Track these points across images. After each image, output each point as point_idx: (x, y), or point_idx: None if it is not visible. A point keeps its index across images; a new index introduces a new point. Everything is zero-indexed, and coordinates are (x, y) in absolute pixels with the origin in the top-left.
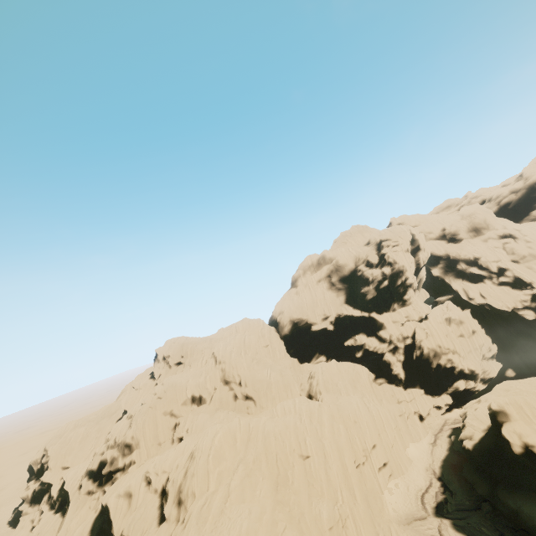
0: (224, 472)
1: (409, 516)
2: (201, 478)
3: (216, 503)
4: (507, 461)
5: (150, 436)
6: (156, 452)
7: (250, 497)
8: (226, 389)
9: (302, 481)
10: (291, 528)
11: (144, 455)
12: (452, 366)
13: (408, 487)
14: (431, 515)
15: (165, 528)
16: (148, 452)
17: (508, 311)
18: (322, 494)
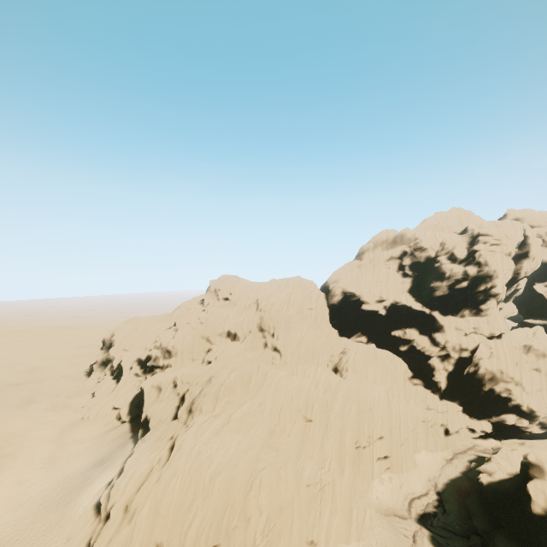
0: (230, 403)
1: (390, 509)
2: (210, 400)
3: (215, 424)
4: (522, 513)
5: (187, 351)
6: (189, 365)
7: (246, 431)
8: (260, 335)
9: (298, 438)
10: (270, 470)
11: (179, 363)
12: (508, 397)
13: (401, 486)
14: (413, 519)
15: (175, 424)
16: (183, 363)
17: None
18: (311, 456)
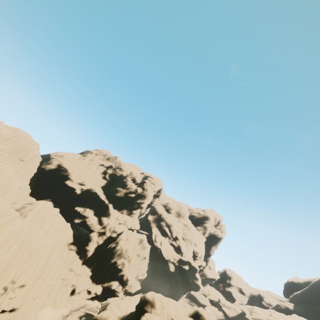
0: None
1: None
2: None
3: None
4: None
5: None
6: None
7: None
8: None
9: None
10: None
11: None
12: (121, 269)
13: None
14: None
15: None
16: None
17: (165, 260)
18: None
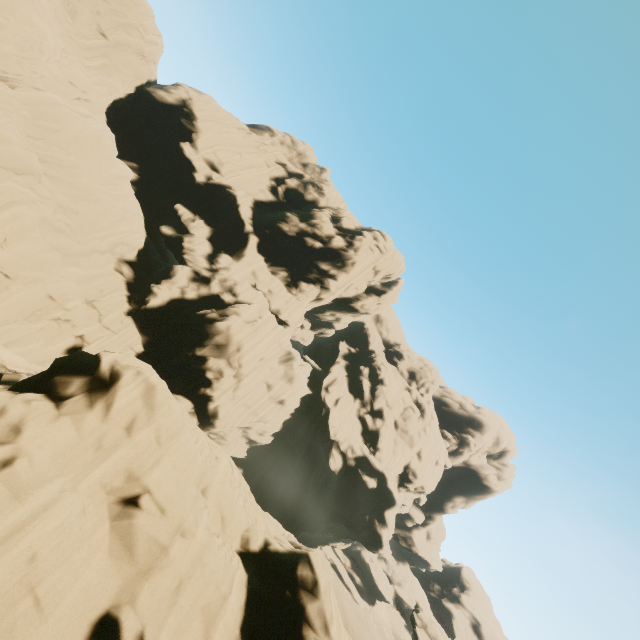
0: None
1: None
2: None
3: None
4: None
5: None
6: None
7: None
8: None
9: None
10: None
11: None
12: (212, 381)
13: None
14: None
15: None
16: None
17: (329, 438)
18: None
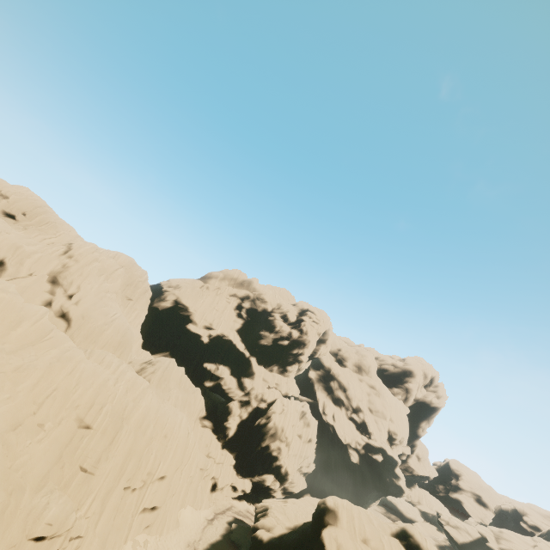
0: None
1: None
2: None
3: None
4: None
5: None
6: None
7: None
8: (46, 286)
9: (54, 450)
10: None
11: None
12: (277, 456)
13: None
14: None
15: None
16: None
17: (343, 444)
18: (64, 486)
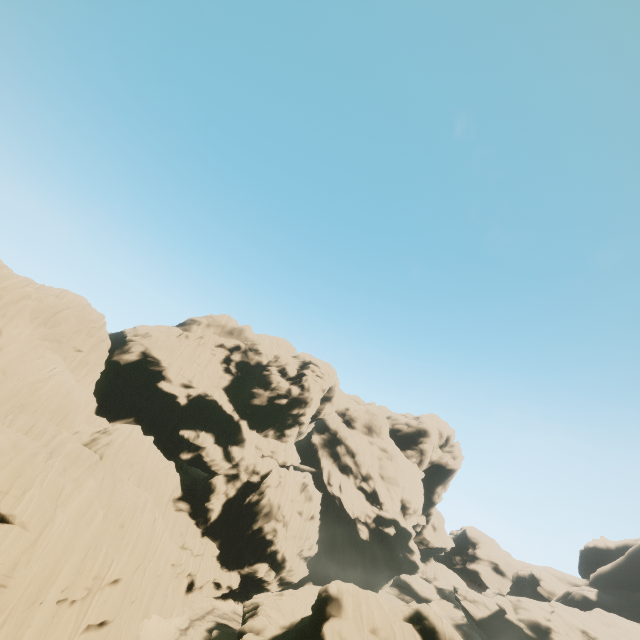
0: None
1: None
2: None
3: None
4: None
5: None
6: None
7: None
8: None
9: None
10: None
11: None
12: (272, 540)
13: None
14: None
15: None
16: None
17: (351, 518)
18: None
